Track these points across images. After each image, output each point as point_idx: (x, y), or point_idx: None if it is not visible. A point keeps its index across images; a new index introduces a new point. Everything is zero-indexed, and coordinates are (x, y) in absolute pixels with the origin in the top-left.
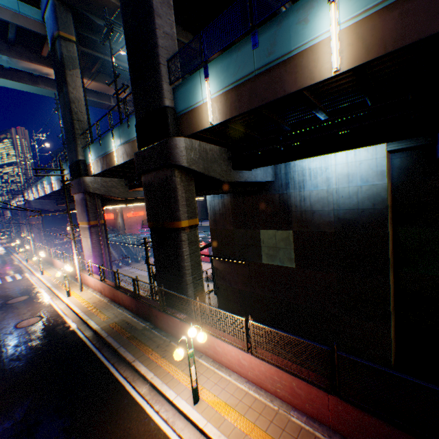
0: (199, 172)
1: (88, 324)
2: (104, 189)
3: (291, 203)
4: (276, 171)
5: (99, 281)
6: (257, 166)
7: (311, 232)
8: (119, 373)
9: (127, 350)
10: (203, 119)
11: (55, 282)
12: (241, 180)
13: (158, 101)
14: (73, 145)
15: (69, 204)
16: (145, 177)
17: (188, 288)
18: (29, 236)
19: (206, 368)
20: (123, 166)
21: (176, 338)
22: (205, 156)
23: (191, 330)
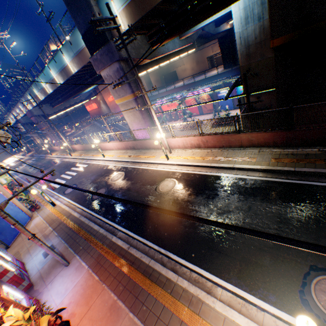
0: None
1: (240, 169)
2: (134, 52)
3: None
4: None
5: (192, 138)
6: None
7: None
8: None
9: None
10: None
11: (127, 157)
12: None
13: None
14: None
15: (64, 102)
16: None
17: None
18: (46, 141)
19: None
20: None
21: None
22: None
23: None
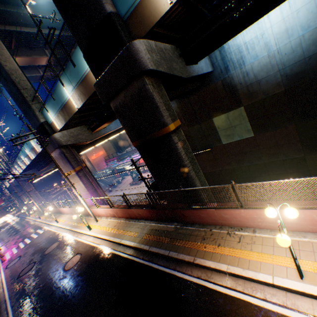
0: (165, 73)
1: (124, 244)
2: (73, 139)
3: (235, 83)
4: (212, 60)
5: (108, 209)
6: (206, 53)
7: (261, 100)
8: (188, 275)
9: (179, 253)
10: (157, 4)
11: (71, 224)
12: (194, 74)
13: (99, 11)
14: (30, 112)
15: (47, 166)
16: (114, 102)
17: (195, 182)
18: (30, 202)
19: (271, 239)
20: (83, 109)
21: (214, 225)
22: (163, 56)
23: (271, 211)
